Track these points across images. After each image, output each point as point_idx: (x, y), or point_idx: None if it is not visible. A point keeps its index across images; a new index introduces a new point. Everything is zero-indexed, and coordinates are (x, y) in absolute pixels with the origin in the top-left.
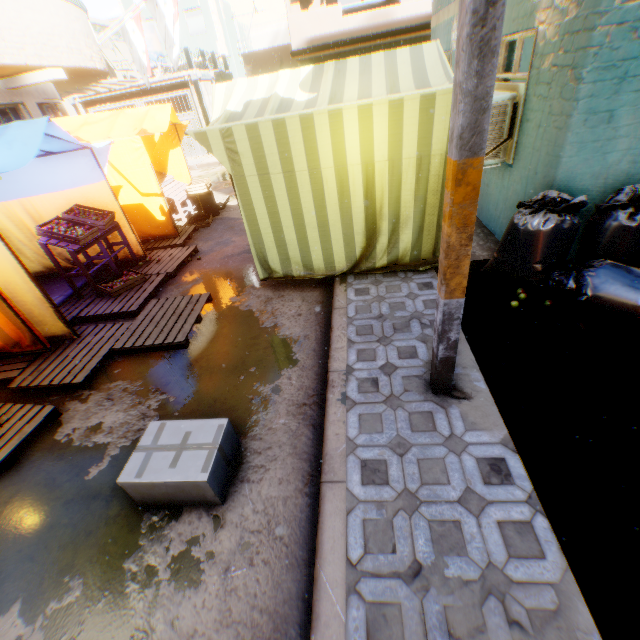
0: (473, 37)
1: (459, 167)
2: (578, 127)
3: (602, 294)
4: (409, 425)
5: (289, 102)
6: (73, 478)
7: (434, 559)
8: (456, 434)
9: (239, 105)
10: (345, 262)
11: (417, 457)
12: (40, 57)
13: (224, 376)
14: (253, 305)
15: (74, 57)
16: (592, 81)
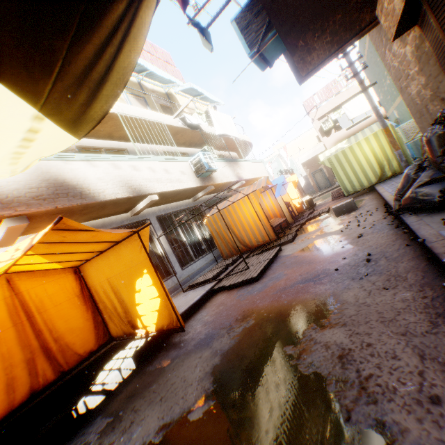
0: (376, 116)
1: (384, 129)
2: None
3: None
4: None
5: (343, 147)
6: (316, 225)
7: None
8: None
9: (328, 154)
10: (375, 179)
11: None
12: (261, 175)
13: None
14: None
15: (265, 174)
16: None
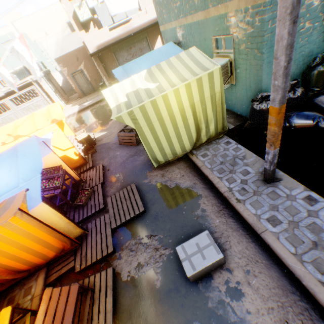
0: (283, 73)
1: (278, 109)
2: (265, 68)
3: (299, 124)
4: (270, 199)
5: (148, 90)
6: (151, 290)
7: (316, 237)
8: (288, 194)
9: (124, 97)
10: (190, 146)
11: (282, 208)
12: None
13: (175, 215)
14: (158, 180)
15: None
16: (267, 53)
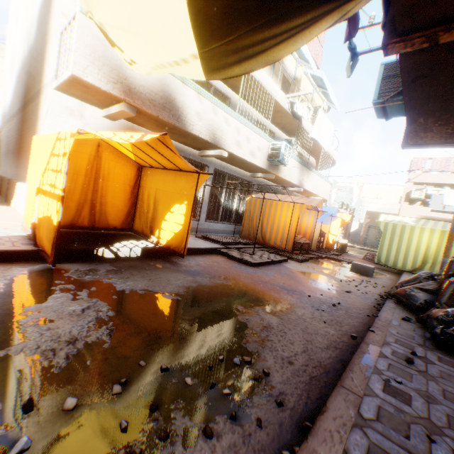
0: (453, 218)
1: (448, 233)
2: None
3: None
4: None
5: (406, 223)
6: (329, 265)
7: None
8: None
9: (390, 219)
10: (409, 268)
11: None
12: (322, 195)
13: None
14: None
15: (326, 196)
16: None
